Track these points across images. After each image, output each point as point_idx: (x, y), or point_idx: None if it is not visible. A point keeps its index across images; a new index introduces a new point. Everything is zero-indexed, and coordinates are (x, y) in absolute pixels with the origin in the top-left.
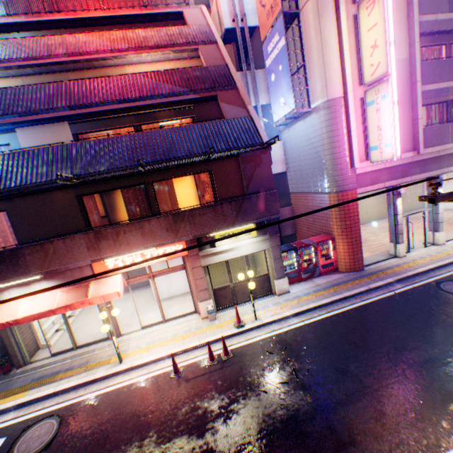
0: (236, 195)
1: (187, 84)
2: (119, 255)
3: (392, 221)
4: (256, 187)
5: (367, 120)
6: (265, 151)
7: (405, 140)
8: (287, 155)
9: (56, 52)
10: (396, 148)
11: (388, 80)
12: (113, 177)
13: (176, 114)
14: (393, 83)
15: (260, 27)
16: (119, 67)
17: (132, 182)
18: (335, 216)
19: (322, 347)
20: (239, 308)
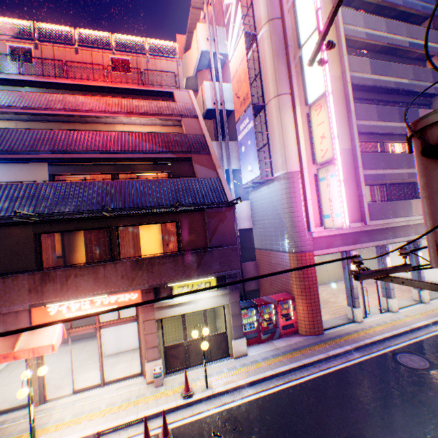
0: (200, 246)
1: (166, 145)
2: (64, 301)
3: (348, 285)
4: (219, 241)
5: (320, 192)
6: (230, 208)
7: (353, 211)
8: (253, 213)
9: (54, 106)
10: (345, 218)
11: (335, 163)
12: (78, 218)
13: (154, 168)
14: (339, 165)
15: (235, 111)
16: (110, 124)
17: (97, 224)
18: (294, 275)
19: (276, 429)
20: (191, 372)
